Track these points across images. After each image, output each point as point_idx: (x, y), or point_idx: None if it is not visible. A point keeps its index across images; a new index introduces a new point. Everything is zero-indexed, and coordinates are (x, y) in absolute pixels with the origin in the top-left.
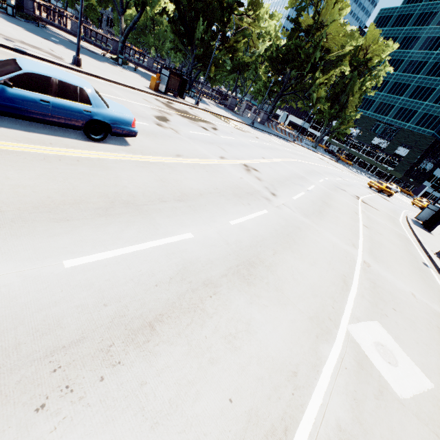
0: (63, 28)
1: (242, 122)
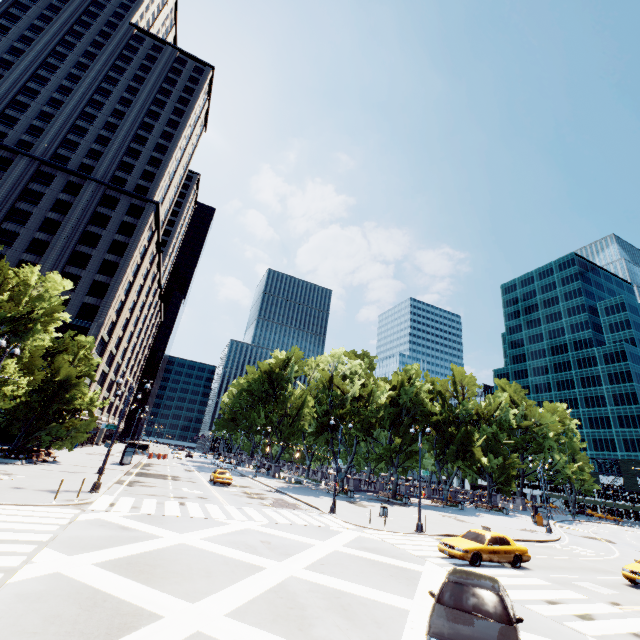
0: (374, 490)
1: (555, 521)
